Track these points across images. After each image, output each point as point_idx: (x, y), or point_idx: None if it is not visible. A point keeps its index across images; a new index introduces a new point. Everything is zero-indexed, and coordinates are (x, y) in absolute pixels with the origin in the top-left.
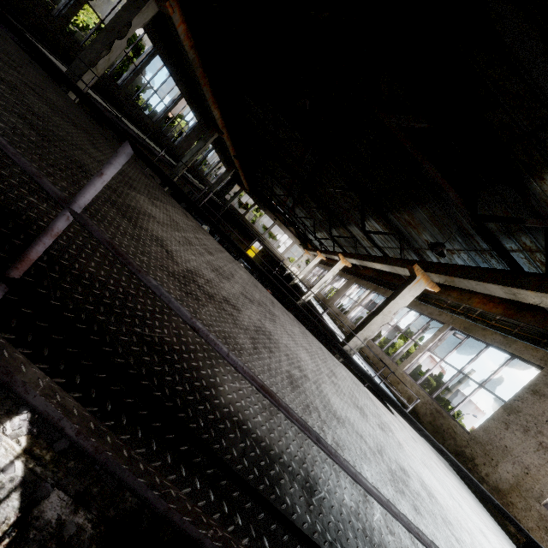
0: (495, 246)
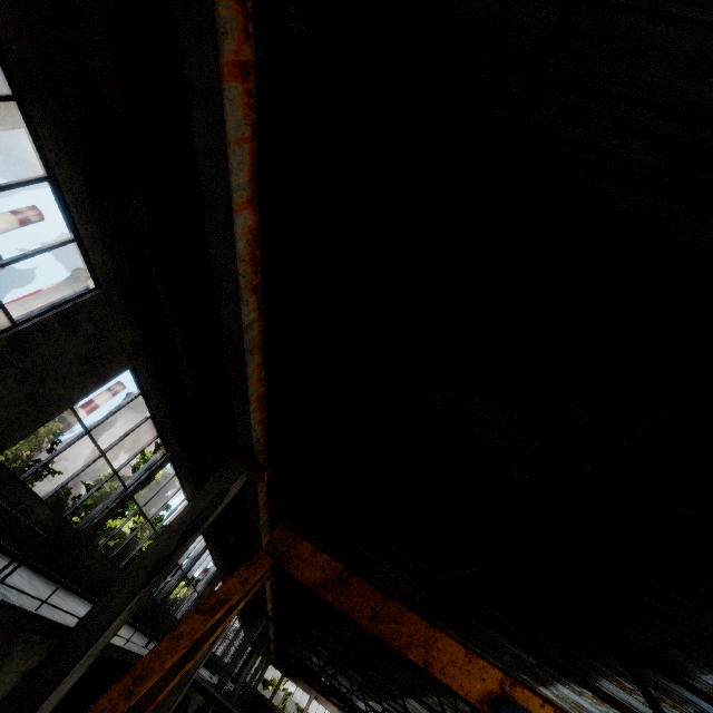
0: None
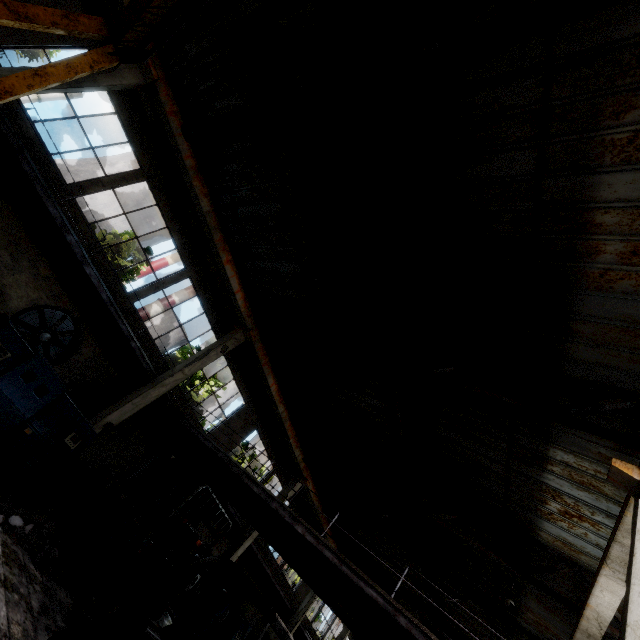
0: (547, 591)
